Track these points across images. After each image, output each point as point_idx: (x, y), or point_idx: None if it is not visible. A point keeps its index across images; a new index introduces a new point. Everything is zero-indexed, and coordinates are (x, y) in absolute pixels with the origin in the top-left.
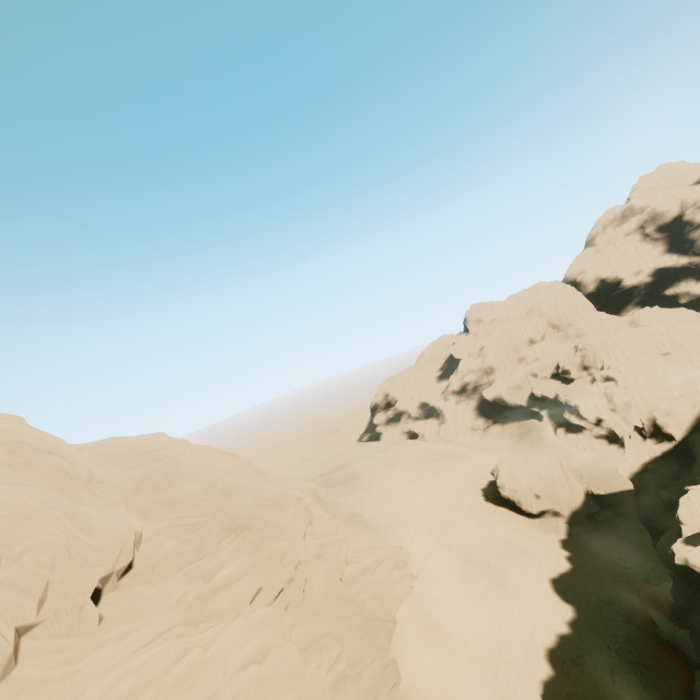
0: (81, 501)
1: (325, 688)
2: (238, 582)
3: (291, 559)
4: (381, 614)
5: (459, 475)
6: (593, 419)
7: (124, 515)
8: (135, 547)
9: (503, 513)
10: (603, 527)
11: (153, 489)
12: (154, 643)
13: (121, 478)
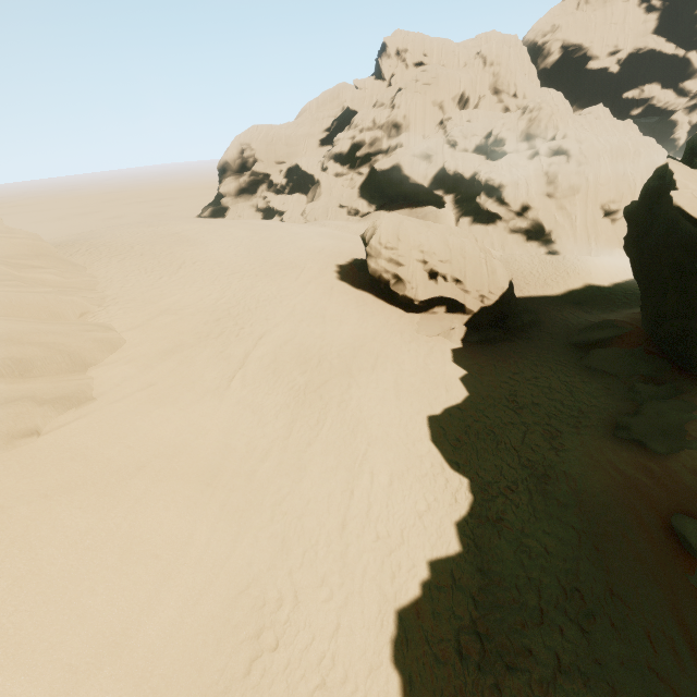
0: None
1: None
2: None
3: None
4: None
5: (310, 244)
6: (518, 205)
7: None
8: None
9: (364, 299)
10: (516, 338)
11: None
12: None
13: None
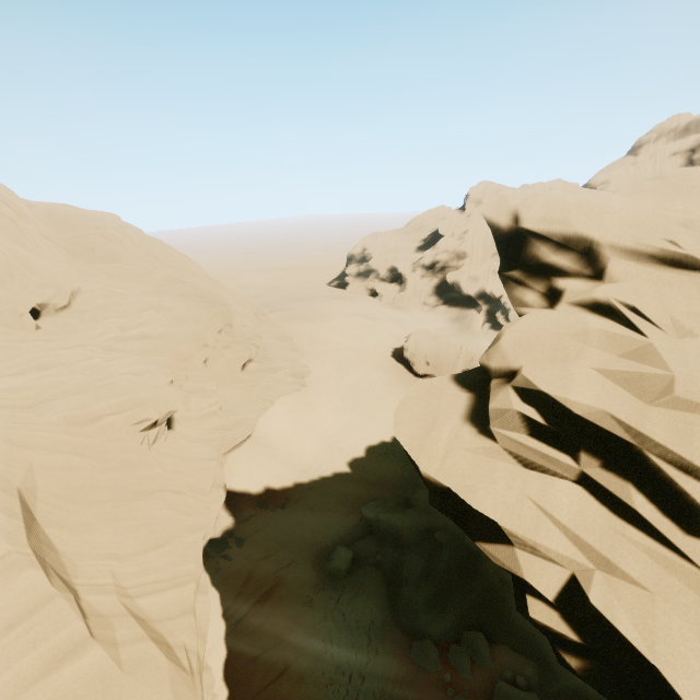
0: (26, 247)
1: (178, 400)
2: (148, 339)
3: (198, 340)
4: (264, 396)
5: (385, 333)
6: None
7: (64, 269)
8: (71, 294)
9: (398, 368)
10: None
11: (97, 259)
12: (72, 349)
13: (68, 242)
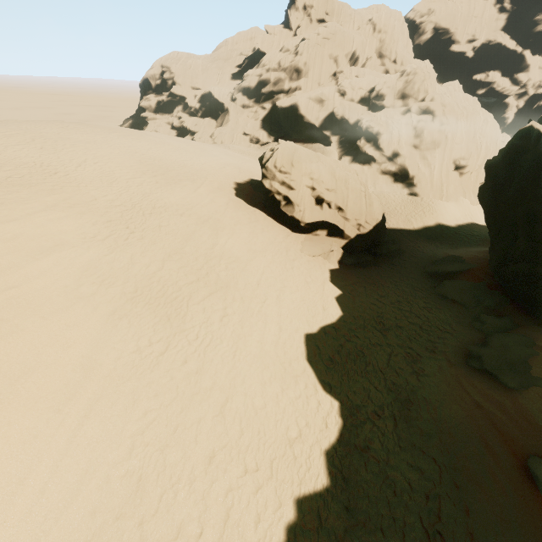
0: None
1: None
2: None
3: None
4: None
5: (213, 161)
6: (390, 152)
7: None
8: None
9: (256, 216)
10: (382, 263)
11: None
12: None
13: None
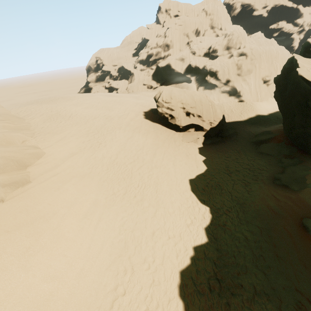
0: None
1: None
2: None
3: None
4: None
5: (130, 103)
6: (224, 80)
7: None
8: None
9: (157, 127)
10: (227, 141)
11: None
12: None
13: None
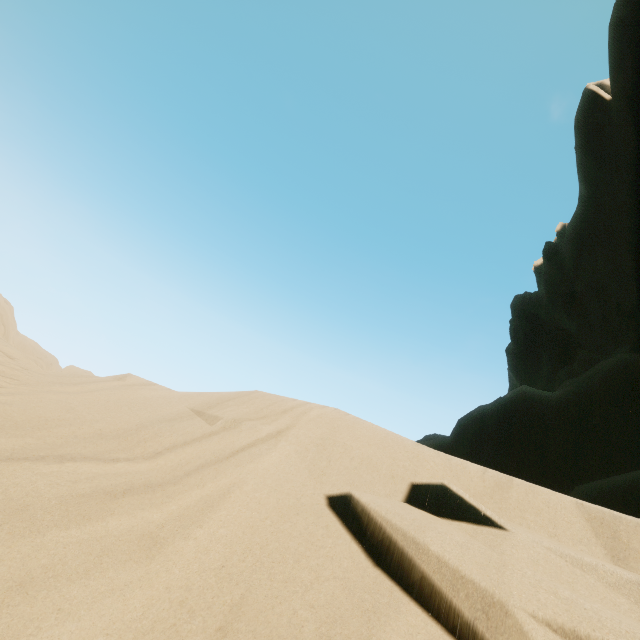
0: None
1: None
2: None
3: None
4: None
5: None
6: None
7: None
8: None
9: None
10: None
11: None
12: None
13: None
